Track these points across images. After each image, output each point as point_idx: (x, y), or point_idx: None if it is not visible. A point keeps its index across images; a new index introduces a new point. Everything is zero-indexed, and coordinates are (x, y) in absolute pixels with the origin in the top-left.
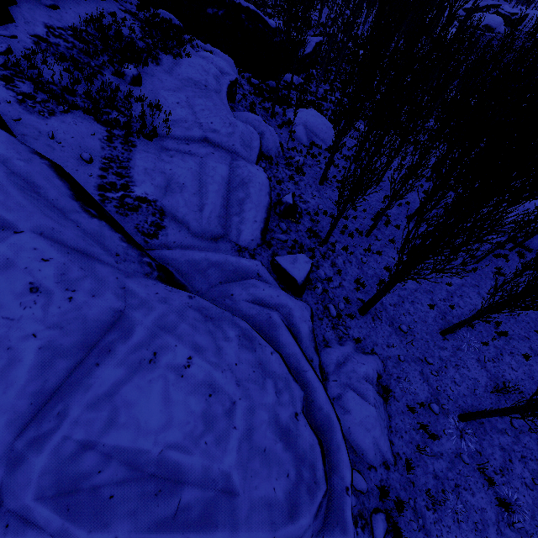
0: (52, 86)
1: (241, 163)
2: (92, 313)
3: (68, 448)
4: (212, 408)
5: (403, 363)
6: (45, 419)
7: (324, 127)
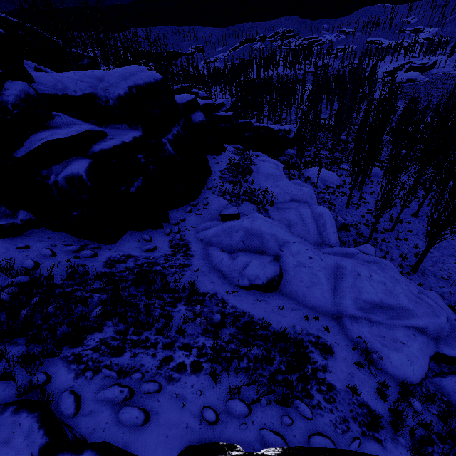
0: (233, 194)
1: (314, 206)
2: (329, 264)
3: (352, 298)
4: (388, 288)
5: (454, 295)
6: (339, 293)
7: (329, 175)
